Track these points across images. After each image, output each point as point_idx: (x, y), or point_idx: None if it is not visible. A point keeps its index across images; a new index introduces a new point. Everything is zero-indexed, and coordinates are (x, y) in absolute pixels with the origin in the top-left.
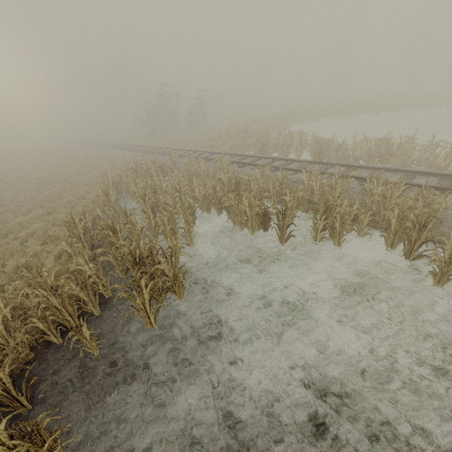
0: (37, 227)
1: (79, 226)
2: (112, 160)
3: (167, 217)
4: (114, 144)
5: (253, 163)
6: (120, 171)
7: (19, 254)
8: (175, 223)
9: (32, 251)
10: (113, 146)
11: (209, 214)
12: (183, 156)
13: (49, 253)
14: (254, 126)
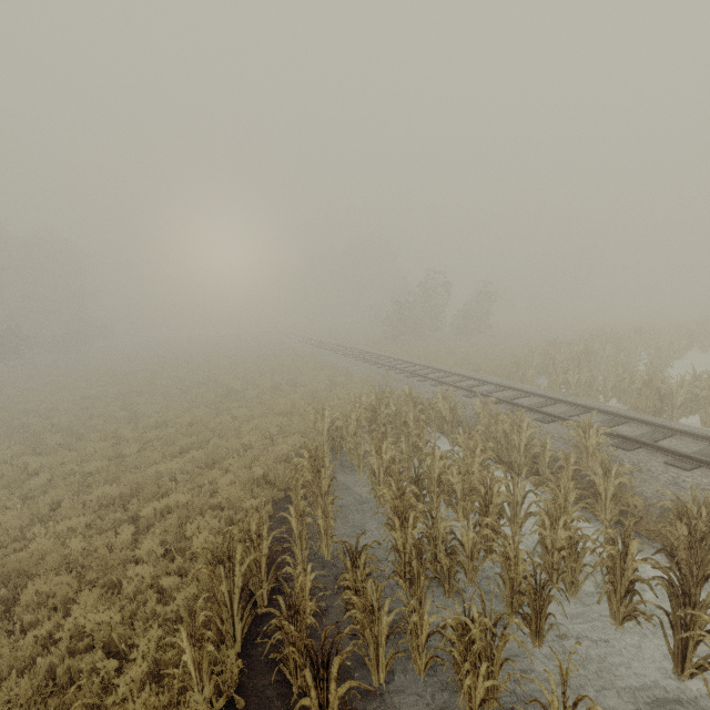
0: (177, 498)
1: (238, 568)
2: (332, 372)
3: (475, 624)
4: (337, 345)
5: (670, 447)
6: (342, 396)
7: (102, 592)
8: (501, 653)
9: (136, 578)
10: (336, 349)
11: (571, 596)
12: (459, 388)
13: (165, 588)
14: (604, 347)
